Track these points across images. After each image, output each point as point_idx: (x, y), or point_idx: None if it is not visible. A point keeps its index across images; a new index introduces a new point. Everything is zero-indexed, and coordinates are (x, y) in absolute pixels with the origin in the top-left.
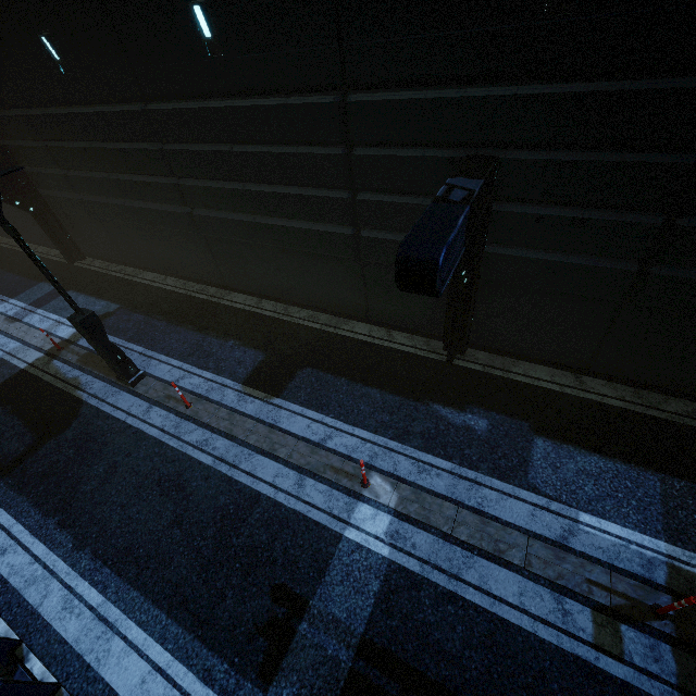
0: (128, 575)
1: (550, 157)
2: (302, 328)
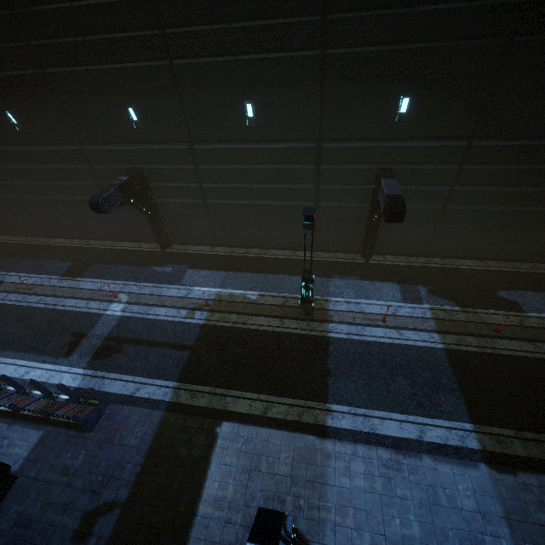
0: (4, 348)
1: (158, 167)
2: (95, 249)
